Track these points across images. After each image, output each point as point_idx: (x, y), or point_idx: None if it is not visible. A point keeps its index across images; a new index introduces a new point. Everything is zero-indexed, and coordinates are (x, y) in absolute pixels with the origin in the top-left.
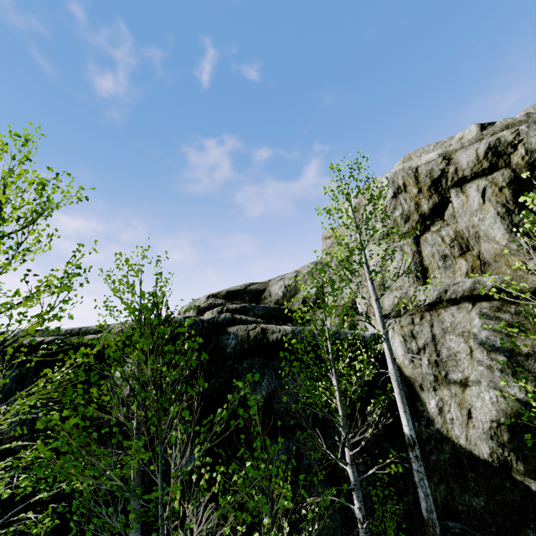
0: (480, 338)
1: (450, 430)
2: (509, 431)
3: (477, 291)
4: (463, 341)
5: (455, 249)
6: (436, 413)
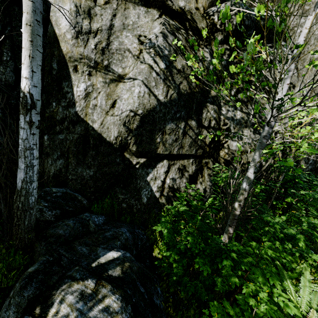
0: (154, 43)
1: (89, 115)
2: (140, 121)
3: (170, 3)
4: (137, 42)
5: None
6: (82, 97)
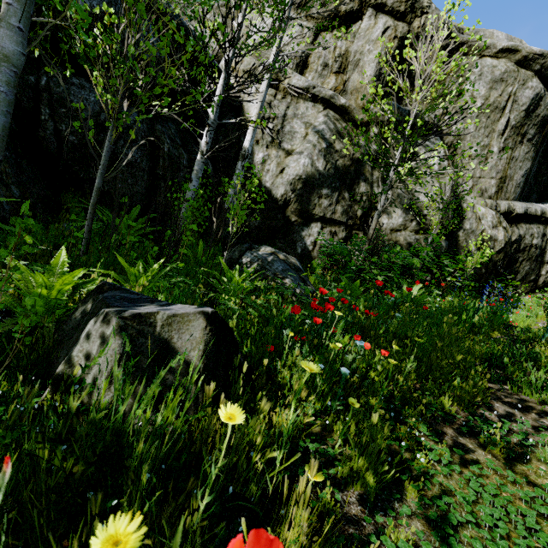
0: (318, 129)
1: (263, 176)
2: (303, 184)
3: (334, 101)
4: (305, 127)
5: (336, 65)
6: (260, 163)
